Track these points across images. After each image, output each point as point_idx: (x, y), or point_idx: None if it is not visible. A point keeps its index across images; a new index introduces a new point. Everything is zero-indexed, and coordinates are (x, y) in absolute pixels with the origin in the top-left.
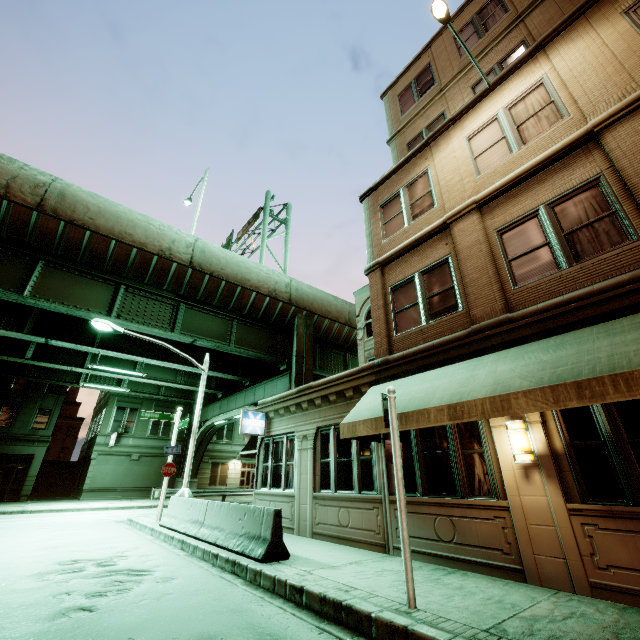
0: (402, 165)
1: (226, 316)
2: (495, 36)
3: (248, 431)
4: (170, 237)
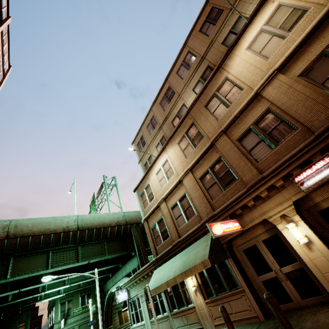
0: (142, 180)
1: (100, 242)
2: (156, 131)
3: (121, 300)
4: (66, 221)
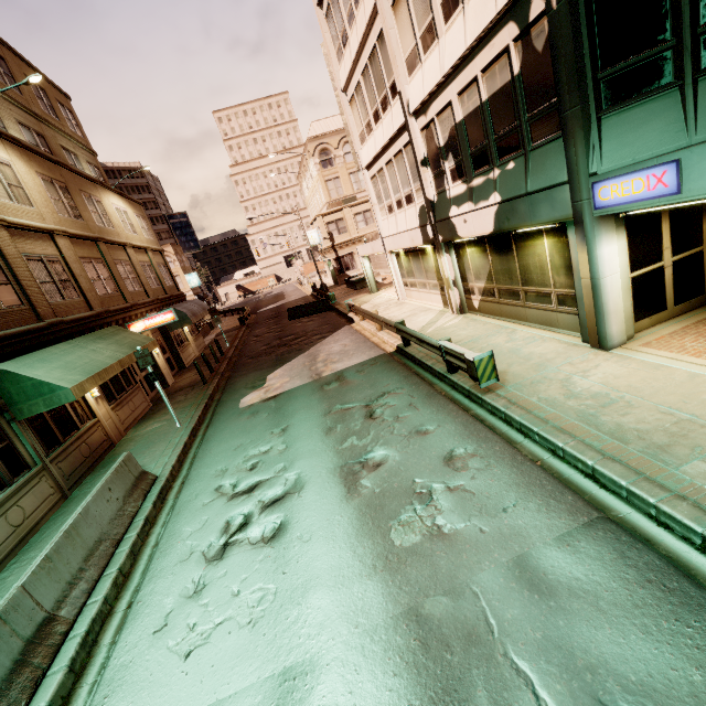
0: None
1: None
2: None
3: None
4: None
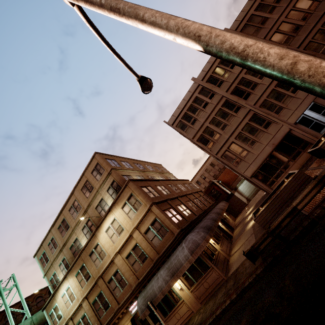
0: (49, 301)
1: None
2: (58, 253)
3: None
4: None
